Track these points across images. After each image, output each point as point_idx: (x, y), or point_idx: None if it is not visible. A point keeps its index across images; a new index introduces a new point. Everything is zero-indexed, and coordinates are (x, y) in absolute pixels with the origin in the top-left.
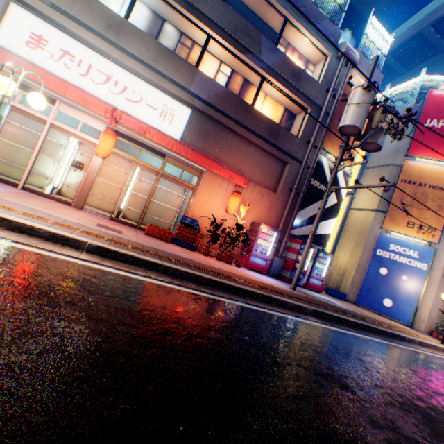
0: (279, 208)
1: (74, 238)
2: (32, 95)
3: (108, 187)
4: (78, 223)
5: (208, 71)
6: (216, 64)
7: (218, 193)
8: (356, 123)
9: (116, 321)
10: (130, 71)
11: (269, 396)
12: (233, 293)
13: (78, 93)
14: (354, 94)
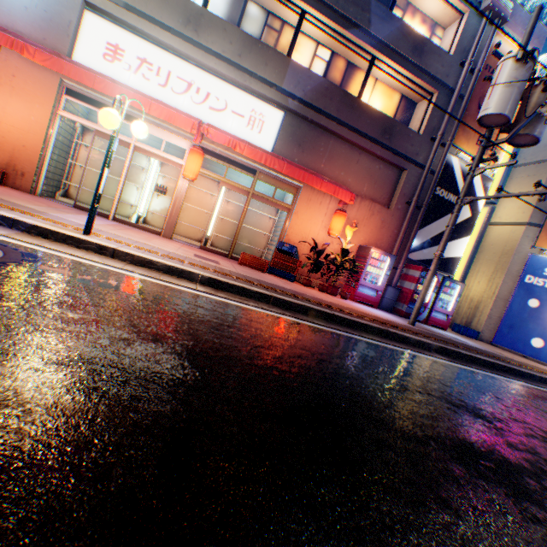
0: (393, 227)
1: (188, 271)
2: (136, 124)
3: (193, 213)
4: (180, 255)
5: (301, 59)
6: (312, 47)
7: (317, 212)
8: (504, 111)
9: (256, 345)
10: (211, 73)
11: (405, 412)
12: (346, 327)
13: (162, 109)
14: (502, 70)
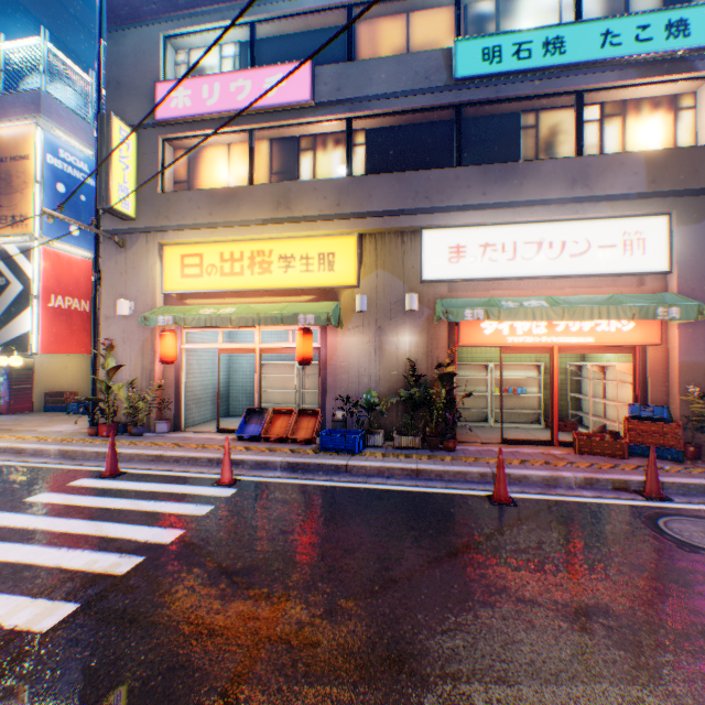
0: None
1: None
2: None
3: None
4: None
5: None
6: None
7: None
8: None
9: None
10: None
11: None
12: None
13: None
14: None
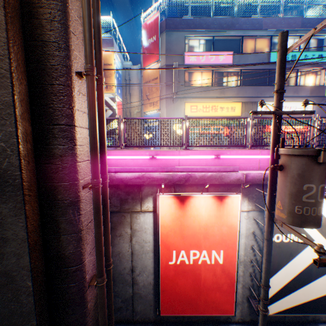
0: None
1: None
2: None
3: None
4: None
5: None
6: None
7: None
8: None
9: None
10: None
11: None
12: None
13: None
14: None
